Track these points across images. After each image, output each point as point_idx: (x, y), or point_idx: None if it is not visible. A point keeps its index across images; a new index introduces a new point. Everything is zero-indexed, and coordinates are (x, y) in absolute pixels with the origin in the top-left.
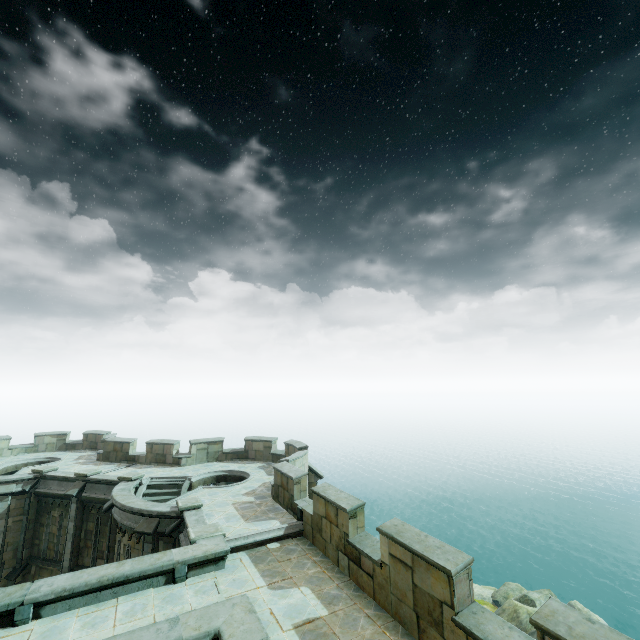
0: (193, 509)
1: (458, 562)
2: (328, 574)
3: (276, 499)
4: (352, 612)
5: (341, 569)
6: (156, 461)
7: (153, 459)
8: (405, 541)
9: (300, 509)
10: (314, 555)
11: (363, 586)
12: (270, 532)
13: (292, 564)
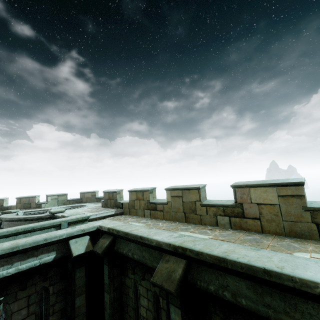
0: (60, 213)
1: (201, 185)
2: (140, 219)
3: (106, 206)
4: (156, 223)
5: (146, 217)
6: (24, 207)
7: (22, 207)
8: (178, 187)
9: (121, 203)
10: (132, 217)
11: (158, 217)
12: (107, 213)
13: (122, 219)
